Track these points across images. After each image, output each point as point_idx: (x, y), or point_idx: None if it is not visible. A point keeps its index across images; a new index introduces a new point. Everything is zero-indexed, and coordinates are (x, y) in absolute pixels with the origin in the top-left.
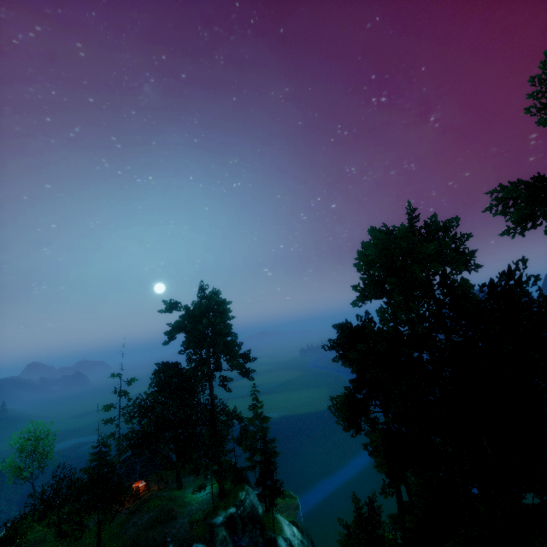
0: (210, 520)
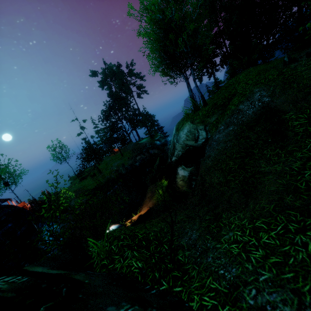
0: (154, 139)
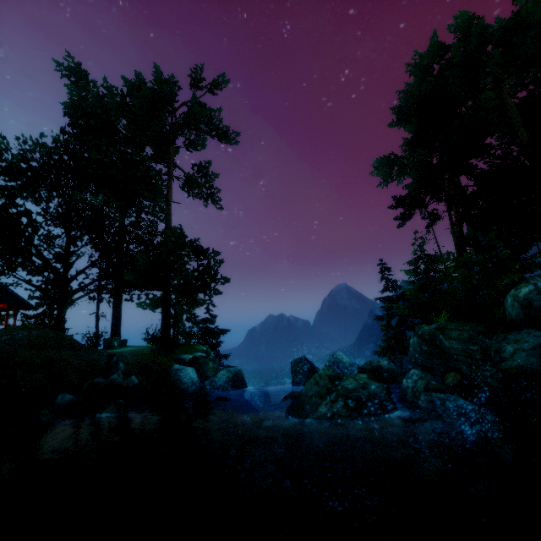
0: (175, 355)
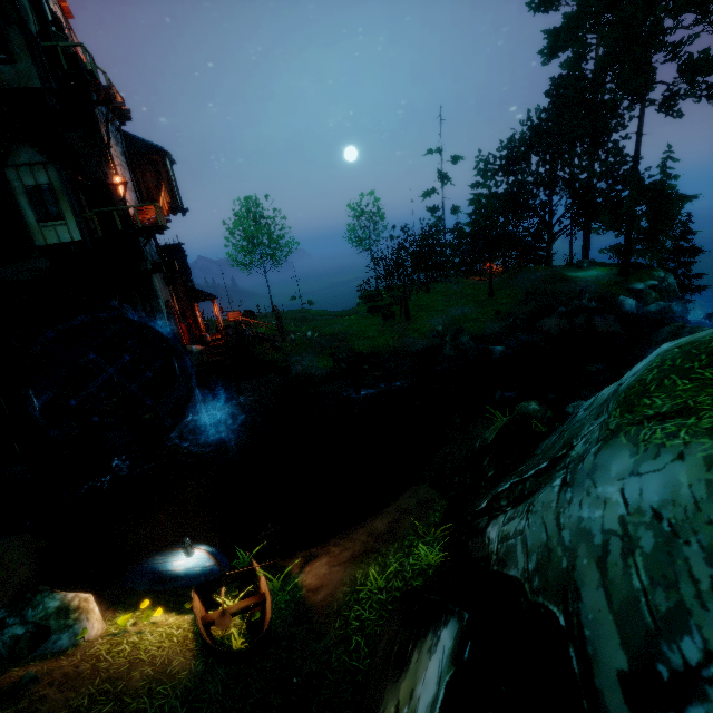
0: (626, 285)
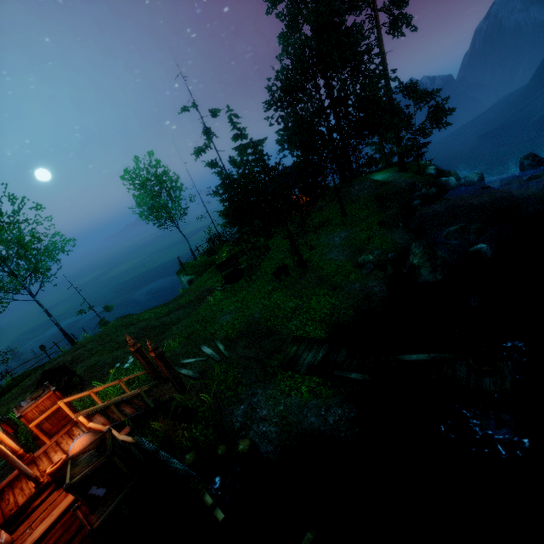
0: (425, 173)
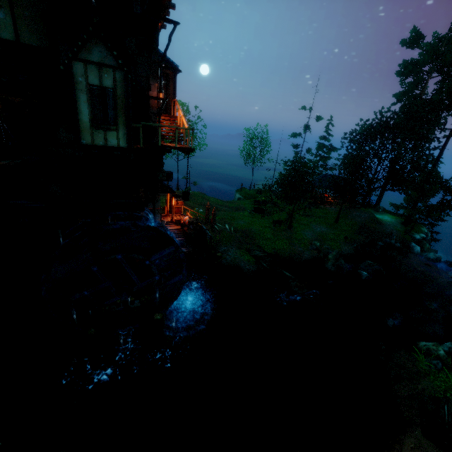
0: (411, 234)
